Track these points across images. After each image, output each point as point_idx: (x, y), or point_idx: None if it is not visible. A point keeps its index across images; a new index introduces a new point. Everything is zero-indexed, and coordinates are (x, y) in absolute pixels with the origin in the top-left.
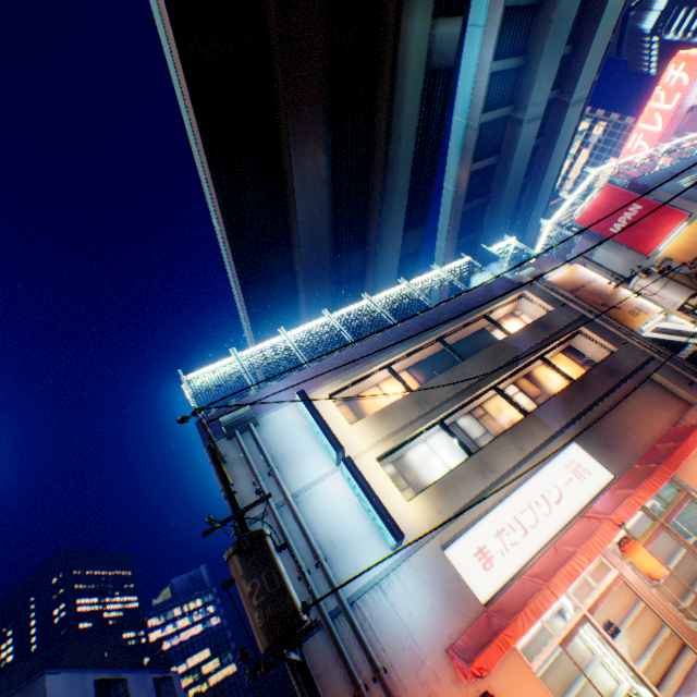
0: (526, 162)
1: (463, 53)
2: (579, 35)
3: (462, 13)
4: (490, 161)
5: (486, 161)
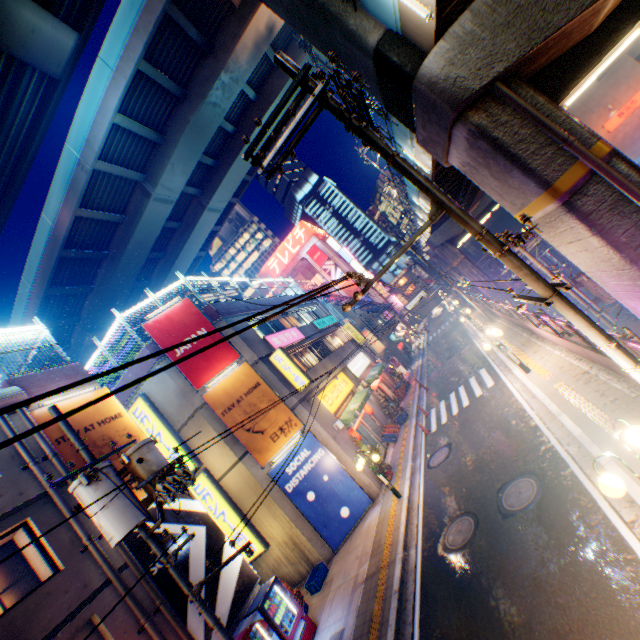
0: (156, 238)
1: (90, 81)
2: (224, 157)
3: (82, 30)
4: (111, 217)
5: (105, 214)
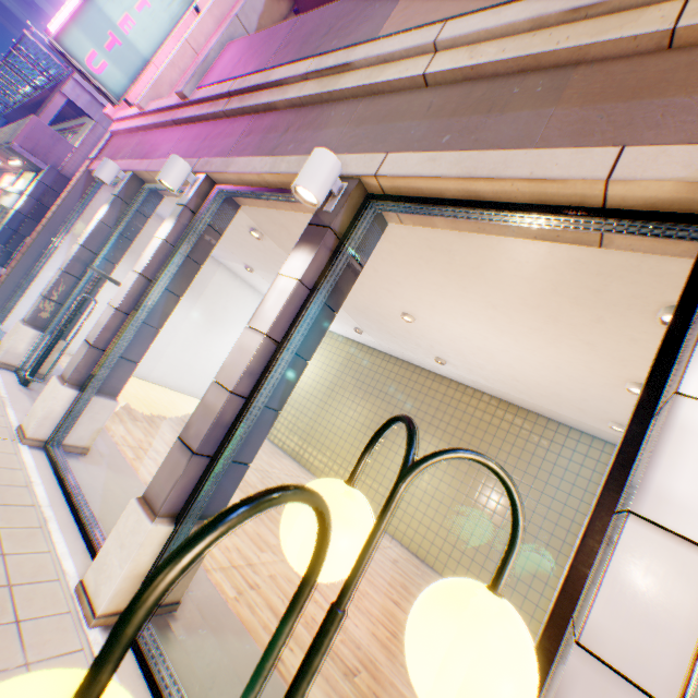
0: None
1: None
2: None
3: None
4: None
5: None
